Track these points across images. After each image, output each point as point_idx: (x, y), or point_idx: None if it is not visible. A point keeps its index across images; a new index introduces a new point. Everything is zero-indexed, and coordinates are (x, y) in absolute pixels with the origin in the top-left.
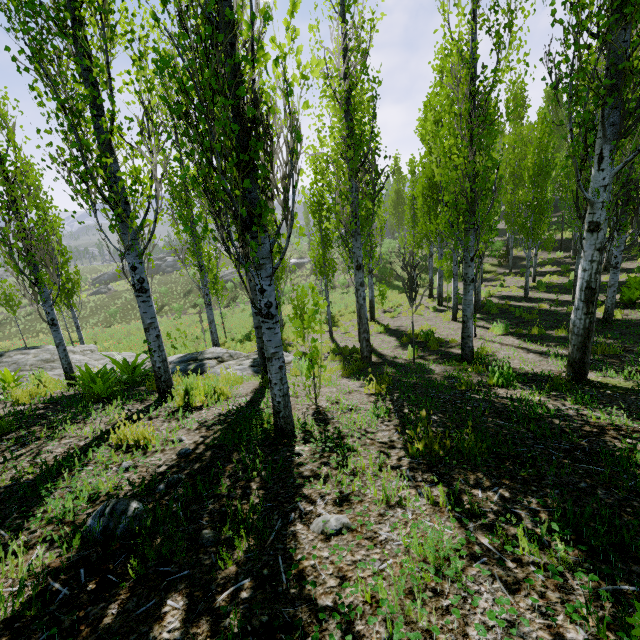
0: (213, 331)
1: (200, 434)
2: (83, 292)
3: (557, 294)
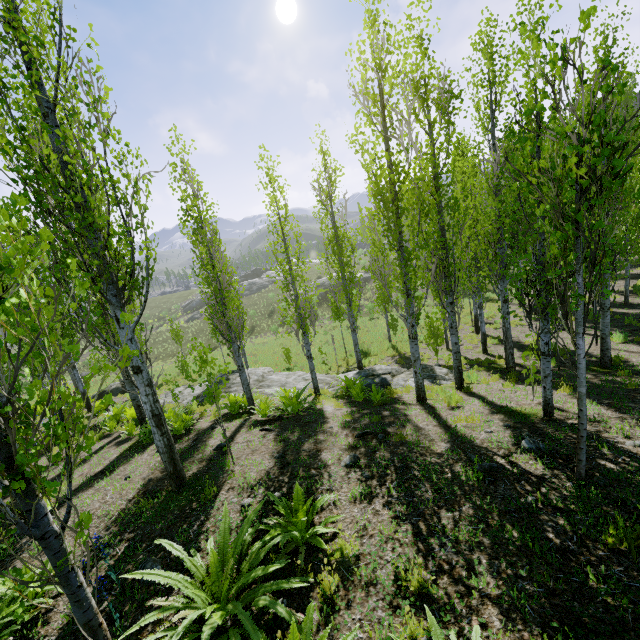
0: (357, 351)
1: (495, 418)
2: (180, 319)
3: None
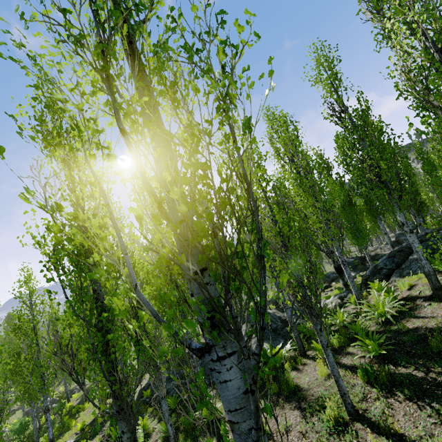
0: None
1: None
2: None
3: None
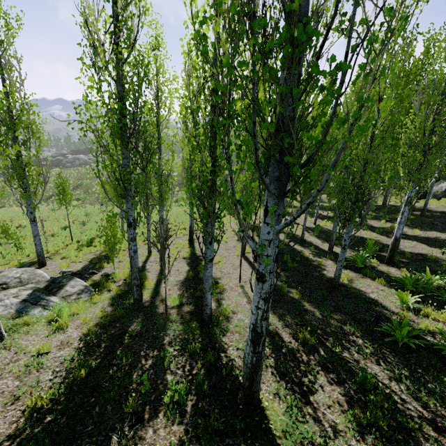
0: (37, 243)
1: None
2: None
3: (322, 241)
